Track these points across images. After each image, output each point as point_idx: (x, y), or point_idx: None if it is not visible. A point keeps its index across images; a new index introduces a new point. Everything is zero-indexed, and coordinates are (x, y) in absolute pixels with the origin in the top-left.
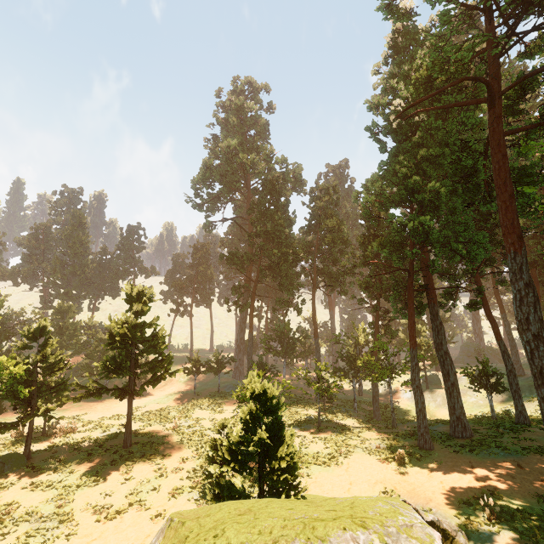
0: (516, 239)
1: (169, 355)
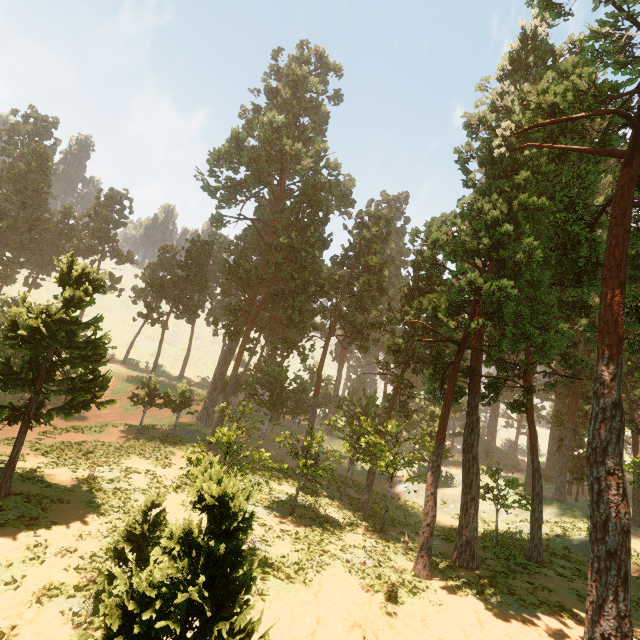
0: (616, 341)
1: (105, 376)
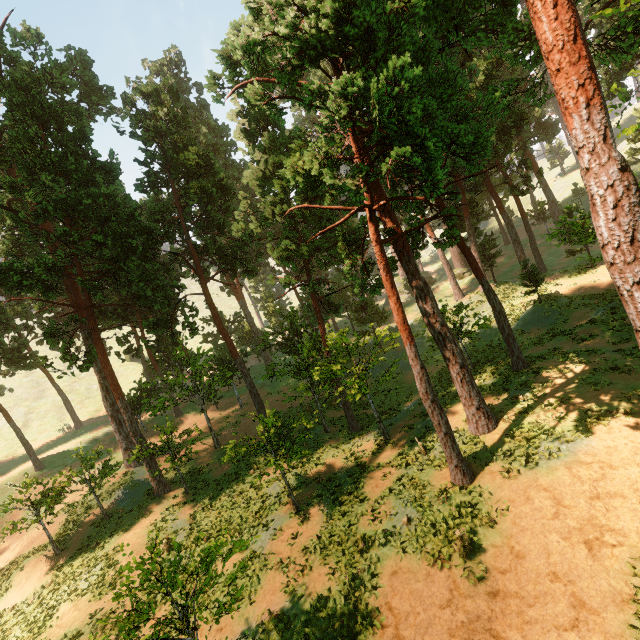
0: (589, 74)
1: None
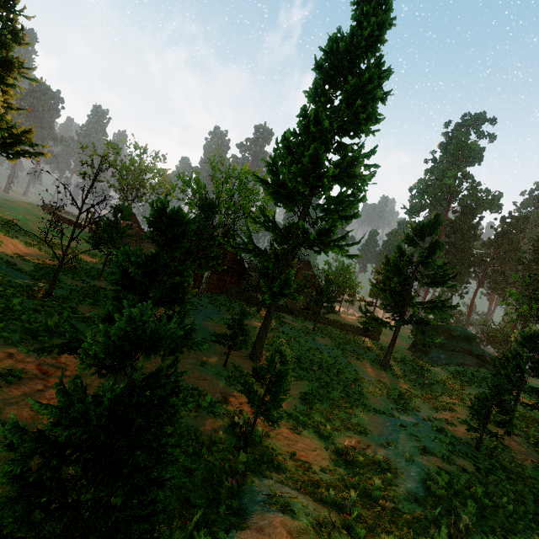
0: None
1: None
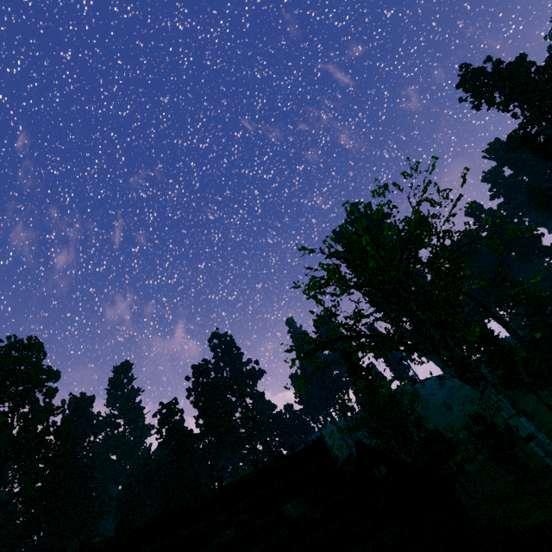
0: None
1: None
